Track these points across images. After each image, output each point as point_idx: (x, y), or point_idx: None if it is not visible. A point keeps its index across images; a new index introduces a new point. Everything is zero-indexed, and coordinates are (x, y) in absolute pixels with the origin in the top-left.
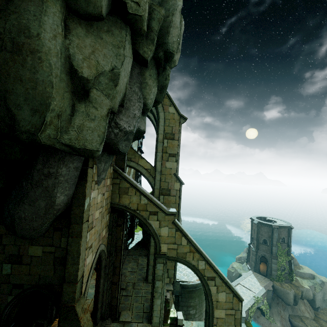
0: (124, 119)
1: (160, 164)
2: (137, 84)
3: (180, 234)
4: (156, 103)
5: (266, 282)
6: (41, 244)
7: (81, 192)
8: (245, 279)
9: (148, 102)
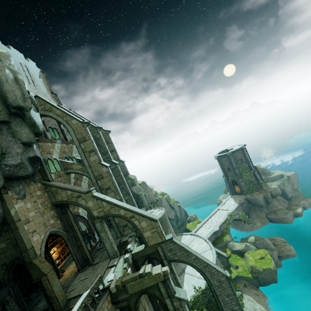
0: (10, 160)
1: (86, 162)
2: (9, 135)
3: (100, 201)
4: (39, 134)
5: (241, 198)
6: (3, 241)
7: (6, 208)
8: (224, 204)
9: (24, 140)
